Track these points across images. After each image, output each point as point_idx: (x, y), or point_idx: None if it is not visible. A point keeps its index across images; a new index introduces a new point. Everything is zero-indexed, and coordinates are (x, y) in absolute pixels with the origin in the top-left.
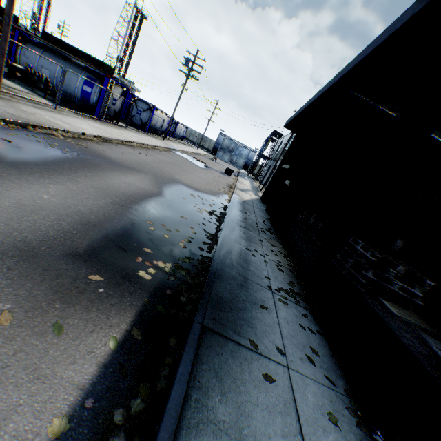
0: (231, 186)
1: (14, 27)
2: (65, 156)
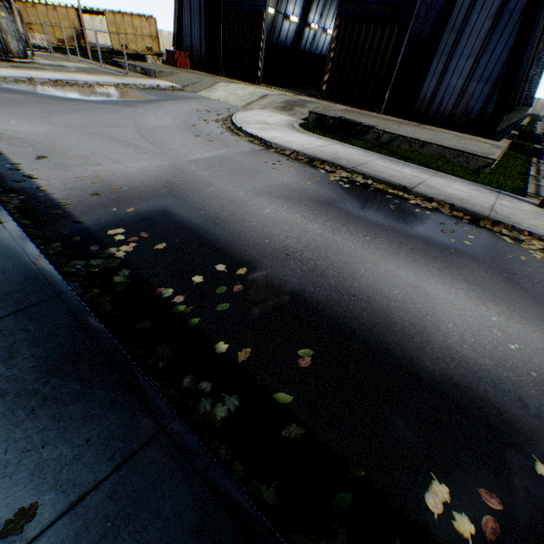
0: None
1: None
2: (428, 237)
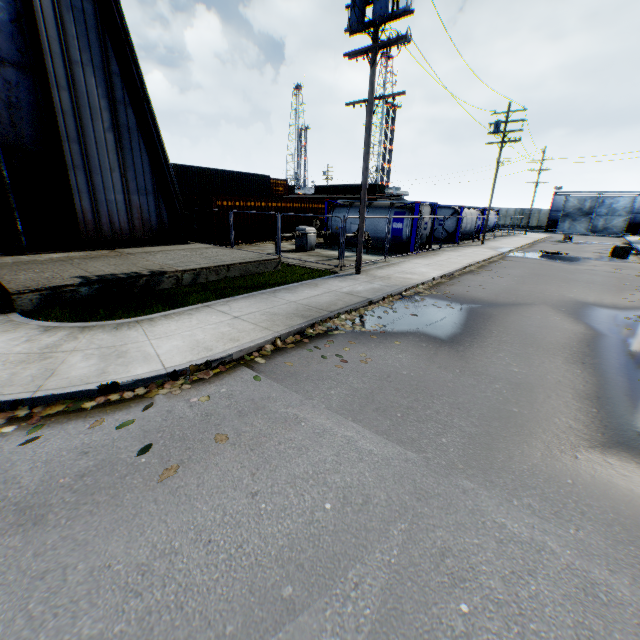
0: None
1: (304, 197)
2: (457, 313)
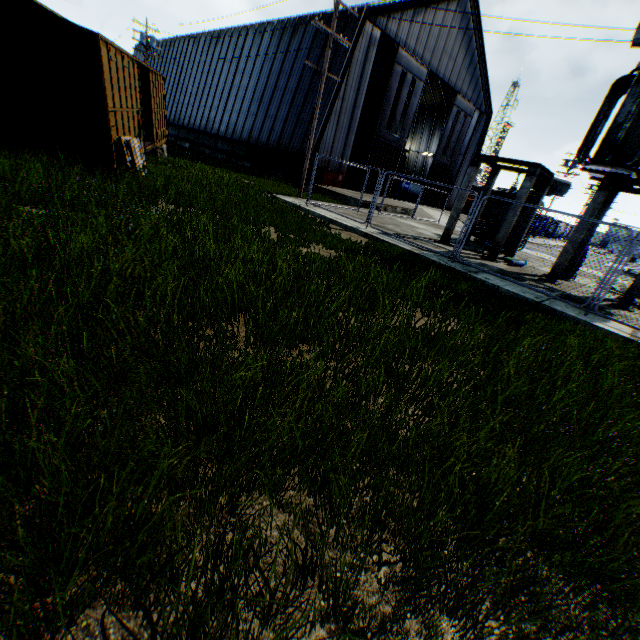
0: (634, 266)
1: None
2: None
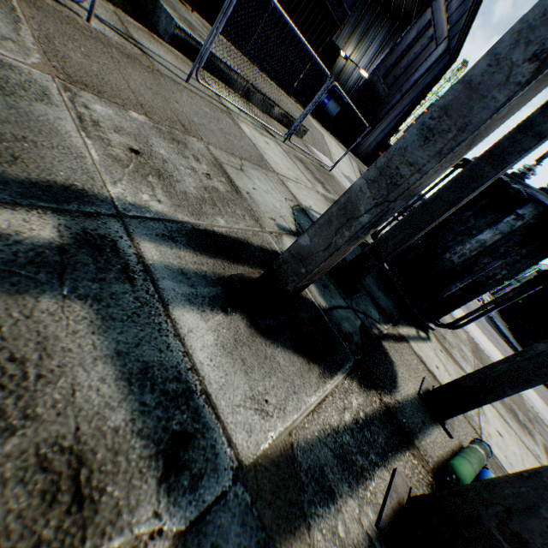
0: None
1: None
2: None
